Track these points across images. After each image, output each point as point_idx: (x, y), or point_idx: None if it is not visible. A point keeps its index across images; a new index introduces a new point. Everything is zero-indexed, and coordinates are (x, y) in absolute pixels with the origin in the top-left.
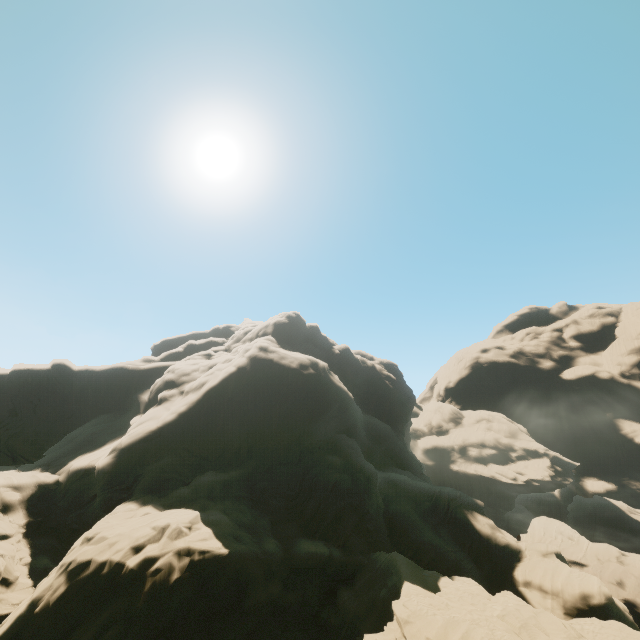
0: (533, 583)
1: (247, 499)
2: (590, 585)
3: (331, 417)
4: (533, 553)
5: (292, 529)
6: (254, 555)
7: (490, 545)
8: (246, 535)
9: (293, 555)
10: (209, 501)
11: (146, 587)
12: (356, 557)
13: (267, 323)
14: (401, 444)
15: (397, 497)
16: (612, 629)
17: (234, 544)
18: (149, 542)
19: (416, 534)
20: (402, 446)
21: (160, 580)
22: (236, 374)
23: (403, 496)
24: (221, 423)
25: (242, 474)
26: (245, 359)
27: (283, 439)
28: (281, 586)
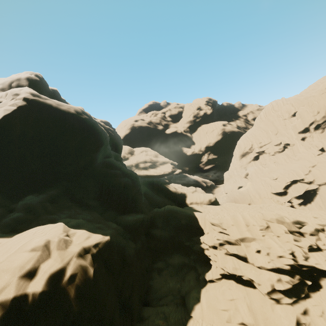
0: (193, 202)
1: (75, 206)
2: (211, 196)
3: (103, 148)
4: (189, 193)
5: (112, 214)
6: (115, 233)
7: (176, 195)
8: (100, 225)
9: (126, 225)
10: (51, 215)
11: (71, 295)
12: (149, 215)
13: (17, 77)
14: (123, 164)
15: (142, 185)
16: (230, 204)
17: (106, 232)
18: (39, 263)
19: (156, 198)
20: (124, 165)
21: (81, 282)
22: (19, 114)
23: (143, 185)
24: (18, 157)
25: (60, 192)
26: (22, 101)
27: (80, 164)
28: (133, 242)
